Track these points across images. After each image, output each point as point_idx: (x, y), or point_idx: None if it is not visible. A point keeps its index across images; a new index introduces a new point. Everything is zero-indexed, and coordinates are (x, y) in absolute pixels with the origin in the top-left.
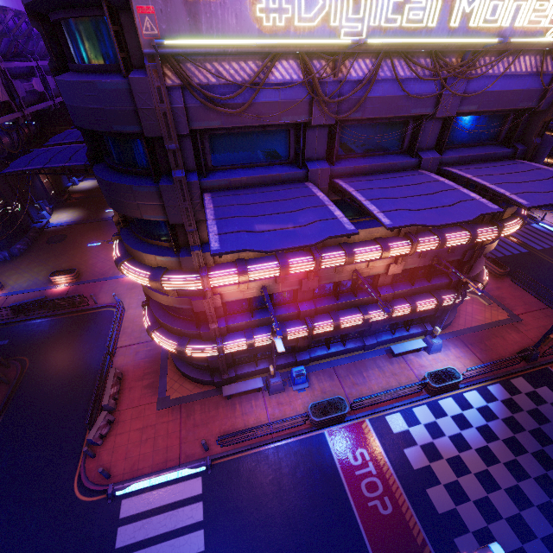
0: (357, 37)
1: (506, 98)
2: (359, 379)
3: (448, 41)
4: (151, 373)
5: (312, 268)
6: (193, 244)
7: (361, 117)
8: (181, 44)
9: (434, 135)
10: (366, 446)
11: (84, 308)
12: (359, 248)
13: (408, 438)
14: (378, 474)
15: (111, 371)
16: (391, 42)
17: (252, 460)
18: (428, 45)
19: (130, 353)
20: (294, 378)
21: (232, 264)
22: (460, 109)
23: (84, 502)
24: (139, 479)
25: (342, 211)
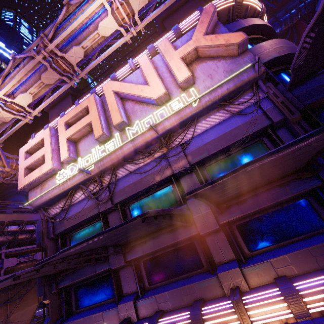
0: (90, 168)
1: (229, 136)
2: None
3: (120, 145)
4: None
5: None
6: (47, 316)
7: (127, 196)
8: (28, 203)
9: (195, 183)
10: None
11: None
12: (167, 316)
13: None
14: None
15: None
16: (94, 162)
17: None
18: (125, 152)
19: None
20: None
21: None
22: (193, 161)
23: None
24: None
25: (159, 270)
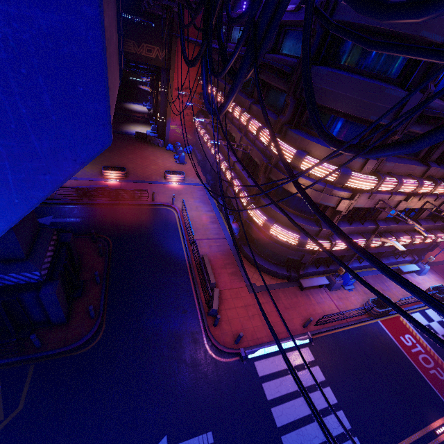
0: None
1: None
2: (384, 287)
3: None
4: (230, 264)
5: (429, 191)
6: None
7: None
8: None
9: None
10: (409, 333)
11: (143, 202)
12: None
13: (432, 330)
14: (426, 352)
15: (205, 257)
16: None
17: (339, 338)
18: None
19: (204, 246)
20: (350, 280)
21: (388, 175)
22: None
23: (222, 362)
24: (263, 346)
25: None
